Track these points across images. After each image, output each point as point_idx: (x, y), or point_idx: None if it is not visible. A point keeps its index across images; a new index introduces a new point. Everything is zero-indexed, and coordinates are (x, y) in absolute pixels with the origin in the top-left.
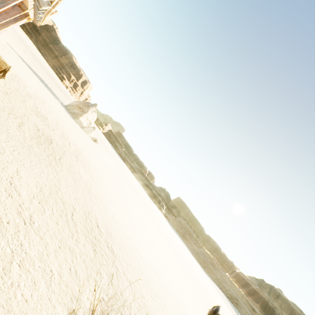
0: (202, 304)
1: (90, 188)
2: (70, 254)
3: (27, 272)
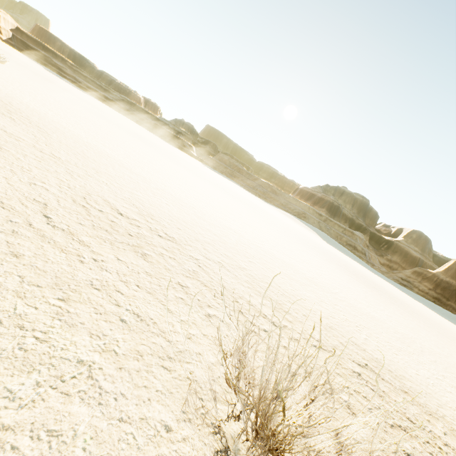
0: (284, 235)
1: (55, 153)
2: (100, 295)
3: (2, 435)
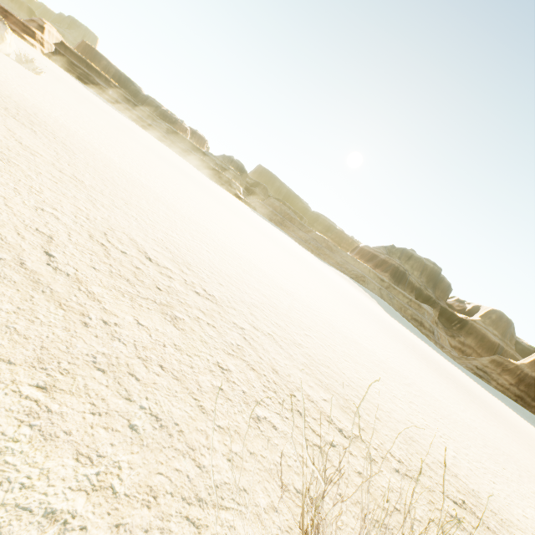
0: (342, 301)
1: (77, 175)
2: (104, 380)
3: None
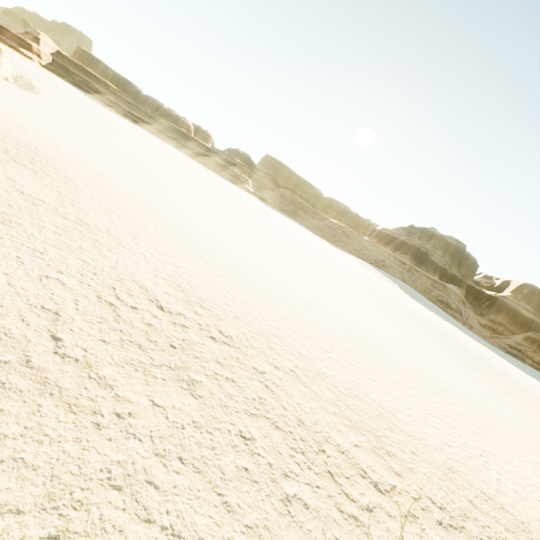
0: (363, 297)
1: (82, 216)
2: (121, 501)
3: None
